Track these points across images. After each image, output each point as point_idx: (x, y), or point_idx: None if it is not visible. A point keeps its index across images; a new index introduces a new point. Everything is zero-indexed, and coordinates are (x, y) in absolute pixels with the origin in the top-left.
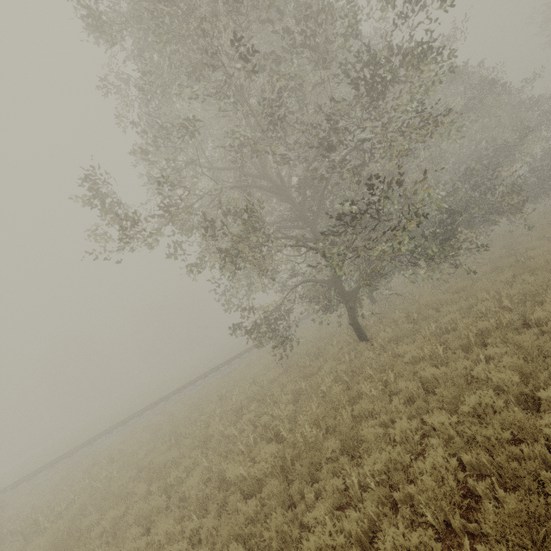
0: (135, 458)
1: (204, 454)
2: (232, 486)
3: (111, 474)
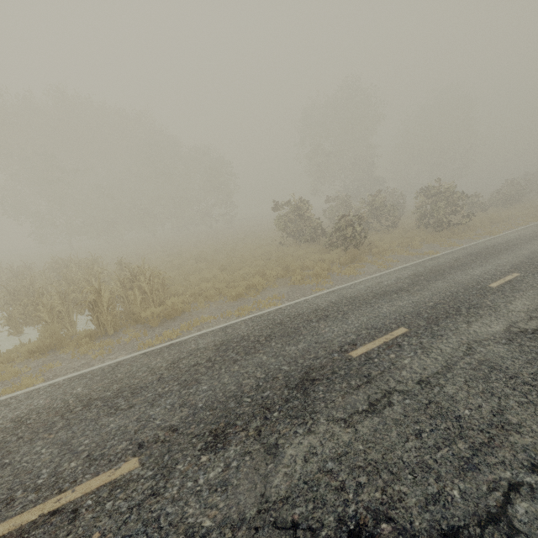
0: None
1: None
2: None
3: None
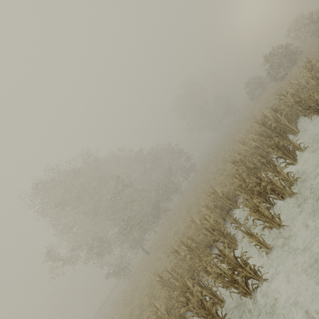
0: None
1: None
2: None
3: None
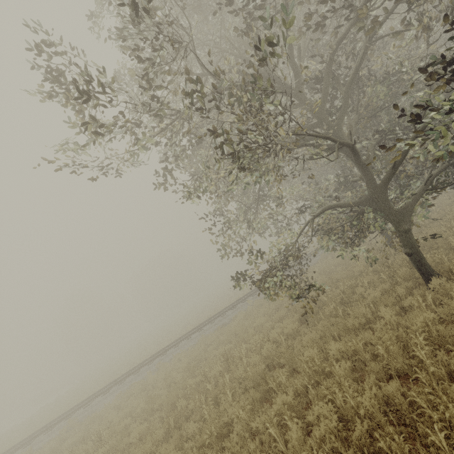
0: (125, 442)
1: None
2: None
3: None
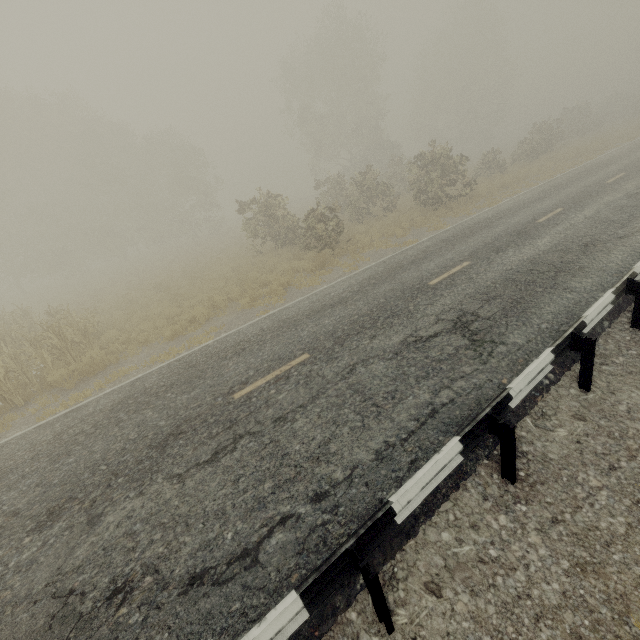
0: None
1: None
2: None
3: None
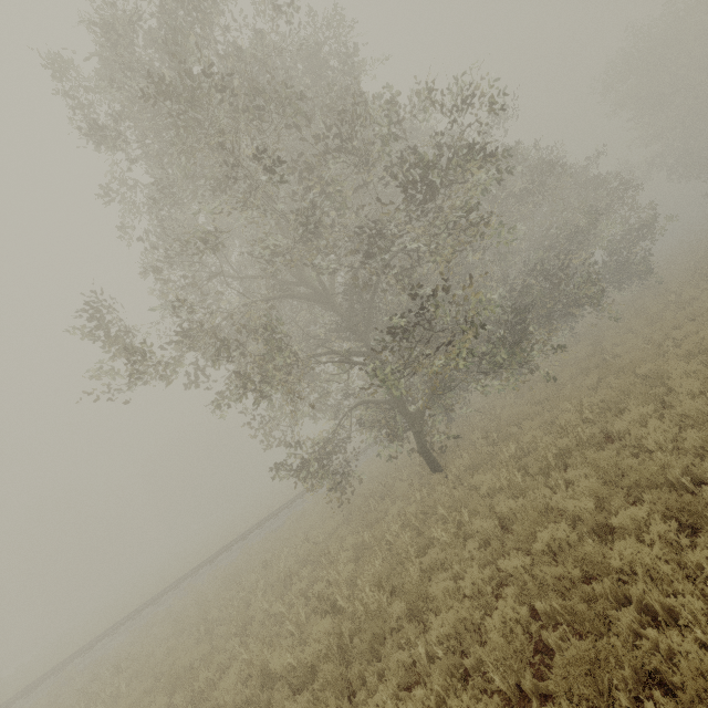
0: (151, 662)
1: (244, 643)
2: (279, 682)
3: (118, 690)
